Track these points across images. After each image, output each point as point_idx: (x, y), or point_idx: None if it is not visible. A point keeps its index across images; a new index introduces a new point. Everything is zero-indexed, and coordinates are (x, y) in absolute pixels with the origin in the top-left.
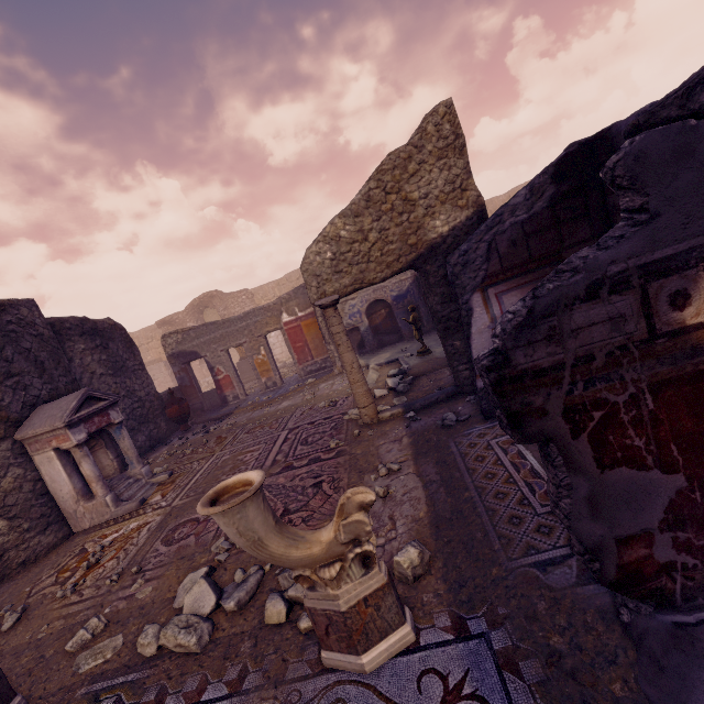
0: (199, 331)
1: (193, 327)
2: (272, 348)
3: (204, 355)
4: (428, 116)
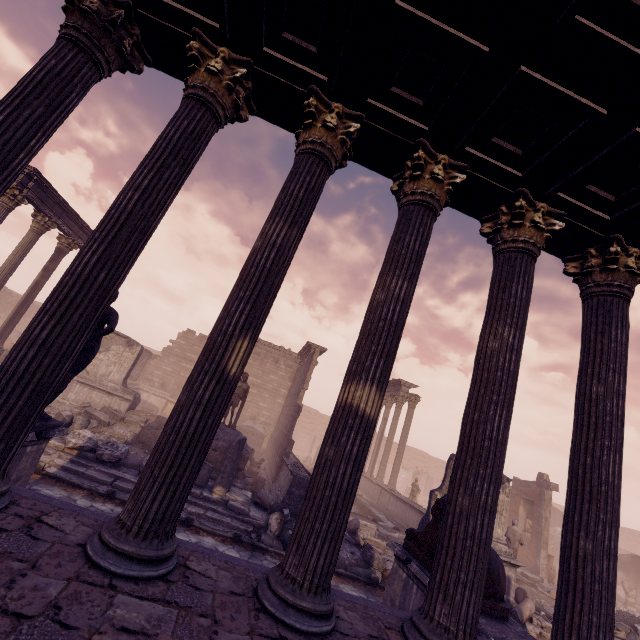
0: None
1: None
2: (398, 482)
3: None
4: None
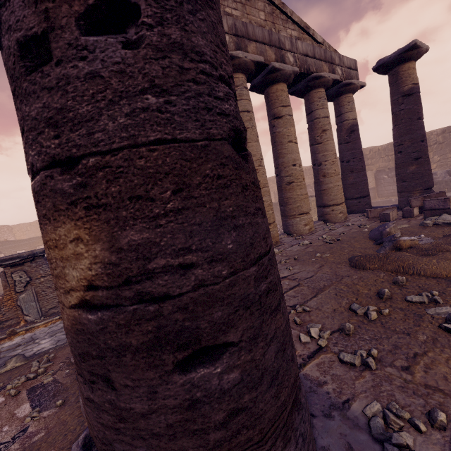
0: (4, 243)
1: (1, 241)
2: None
3: (4, 253)
4: None
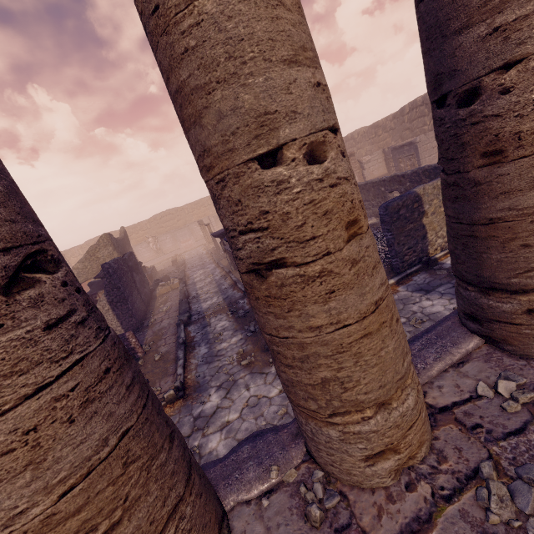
0: None
1: None
2: None
3: None
4: (100, 237)
